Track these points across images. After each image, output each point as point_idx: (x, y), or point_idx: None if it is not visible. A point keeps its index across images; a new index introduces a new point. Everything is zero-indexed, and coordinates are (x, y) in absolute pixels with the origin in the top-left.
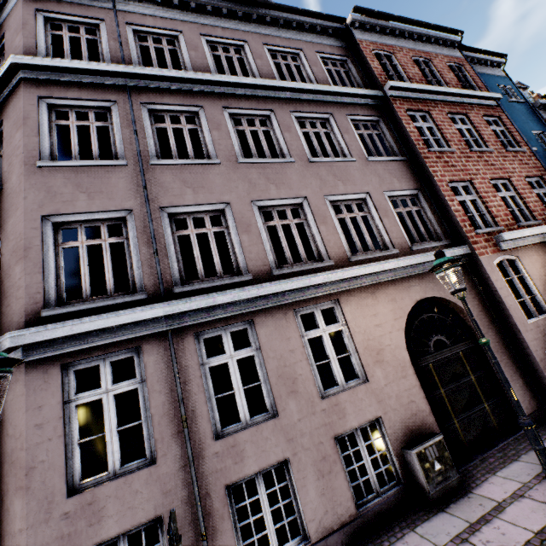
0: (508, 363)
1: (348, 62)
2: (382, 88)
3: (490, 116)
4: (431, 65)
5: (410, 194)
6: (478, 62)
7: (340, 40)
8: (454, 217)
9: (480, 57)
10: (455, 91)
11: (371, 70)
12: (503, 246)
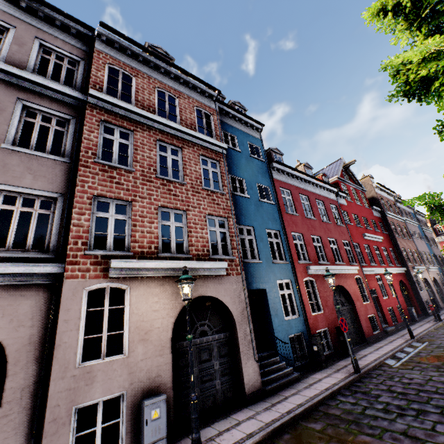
0: (18, 419)
1: (80, 63)
2: (88, 93)
3: (211, 158)
4: (176, 101)
5: (47, 196)
6: (240, 121)
7: (85, 44)
8: (70, 231)
9: (241, 117)
10: (176, 126)
11: (90, 76)
12: (112, 273)
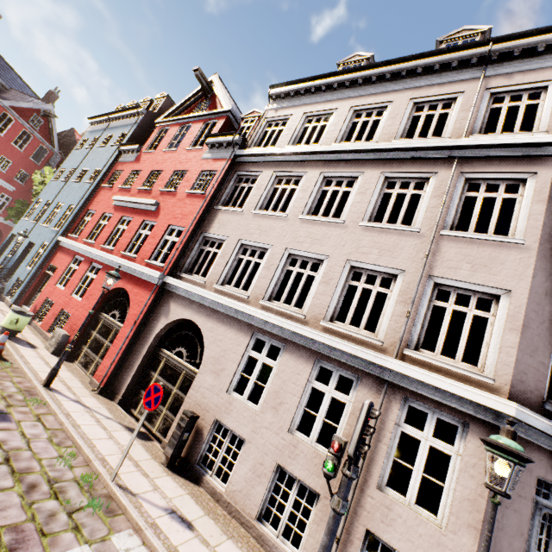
0: None
1: None
2: None
3: None
4: None
5: None
6: None
7: None
8: None
9: None
10: None
11: None
12: None
